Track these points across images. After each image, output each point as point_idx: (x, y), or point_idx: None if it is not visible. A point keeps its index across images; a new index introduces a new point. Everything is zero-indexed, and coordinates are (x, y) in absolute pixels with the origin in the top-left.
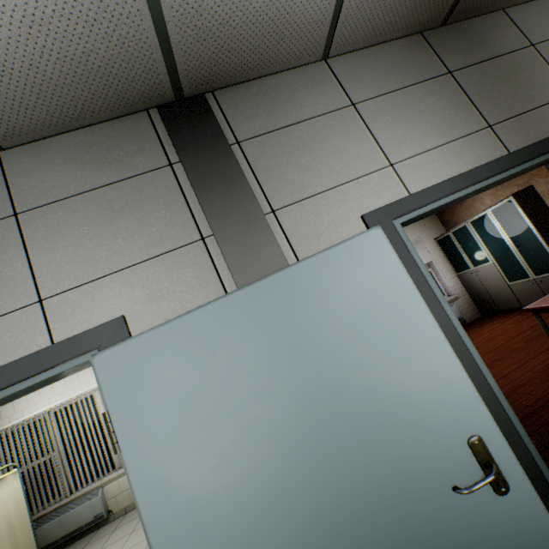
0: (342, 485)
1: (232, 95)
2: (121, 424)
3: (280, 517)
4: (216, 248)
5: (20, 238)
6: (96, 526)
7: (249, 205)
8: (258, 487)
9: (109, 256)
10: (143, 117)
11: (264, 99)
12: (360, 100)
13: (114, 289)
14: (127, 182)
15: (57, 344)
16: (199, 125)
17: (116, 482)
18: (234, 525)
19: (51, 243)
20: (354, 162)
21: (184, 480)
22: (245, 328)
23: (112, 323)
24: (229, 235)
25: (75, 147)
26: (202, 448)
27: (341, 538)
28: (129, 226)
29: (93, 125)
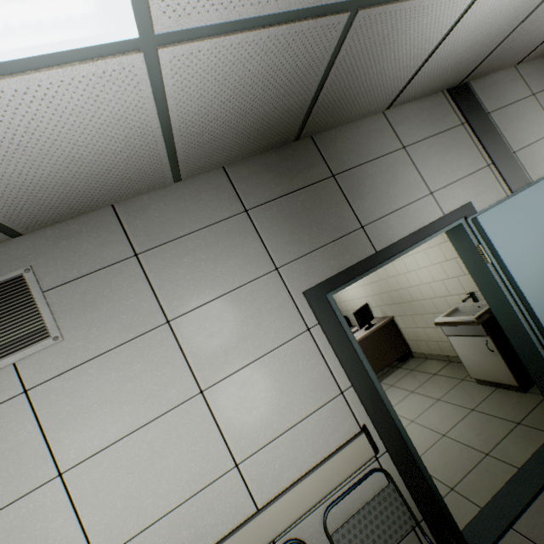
0: None
1: (477, 85)
2: (497, 246)
3: None
4: (495, 171)
5: (410, 160)
6: None
7: (505, 148)
8: None
9: (451, 172)
10: (441, 95)
11: (493, 89)
12: (535, 92)
13: (459, 189)
14: (446, 133)
15: (449, 214)
16: (470, 102)
17: None
18: None
19: (424, 164)
20: (541, 128)
21: (528, 269)
22: (536, 205)
23: (467, 205)
24: (501, 164)
25: (416, 111)
26: (531, 255)
27: None
28: (455, 157)
29: (420, 98)
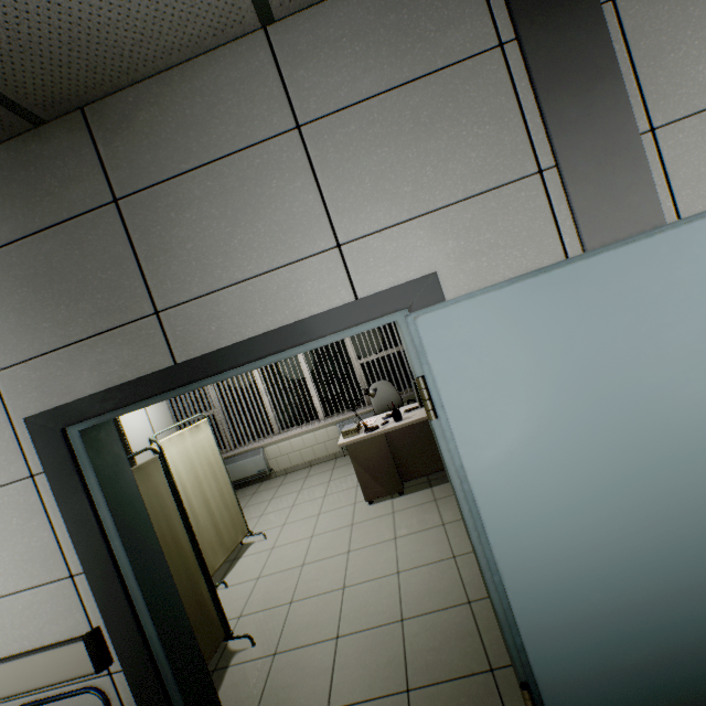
0: (703, 490)
1: None
2: (447, 392)
3: (619, 506)
4: (557, 187)
5: (306, 161)
6: (259, 479)
7: (618, 118)
8: (599, 475)
9: (414, 191)
10: None
11: None
12: None
13: (422, 238)
14: (437, 77)
15: (364, 299)
16: None
17: (275, 446)
18: (566, 504)
19: (343, 170)
20: None
21: (514, 456)
22: (611, 302)
23: (424, 281)
24: (582, 168)
25: (363, 17)
26: (537, 428)
27: (688, 537)
28: (440, 149)
29: None
